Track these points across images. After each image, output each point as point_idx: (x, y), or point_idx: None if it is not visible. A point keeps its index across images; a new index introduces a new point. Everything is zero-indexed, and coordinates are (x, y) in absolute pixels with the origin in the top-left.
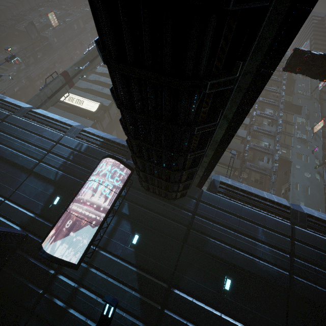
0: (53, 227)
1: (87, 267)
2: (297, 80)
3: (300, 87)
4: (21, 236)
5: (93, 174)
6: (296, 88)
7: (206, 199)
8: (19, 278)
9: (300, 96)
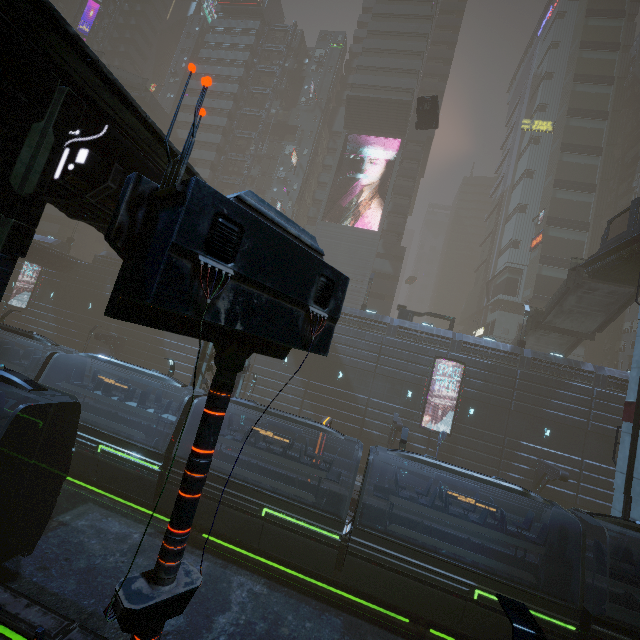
0: (13, 296)
1: (33, 310)
2: (306, 78)
3: (307, 90)
4: (1, 302)
5: (28, 266)
6: (300, 95)
7: (86, 268)
8: (7, 319)
9: (301, 108)
